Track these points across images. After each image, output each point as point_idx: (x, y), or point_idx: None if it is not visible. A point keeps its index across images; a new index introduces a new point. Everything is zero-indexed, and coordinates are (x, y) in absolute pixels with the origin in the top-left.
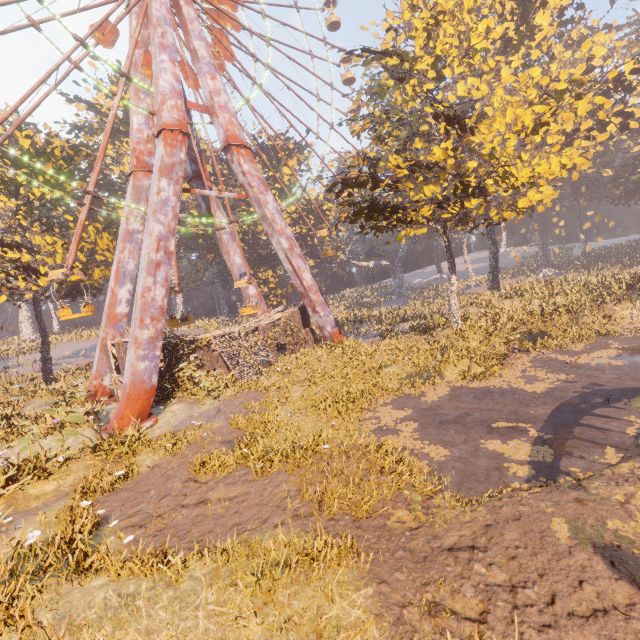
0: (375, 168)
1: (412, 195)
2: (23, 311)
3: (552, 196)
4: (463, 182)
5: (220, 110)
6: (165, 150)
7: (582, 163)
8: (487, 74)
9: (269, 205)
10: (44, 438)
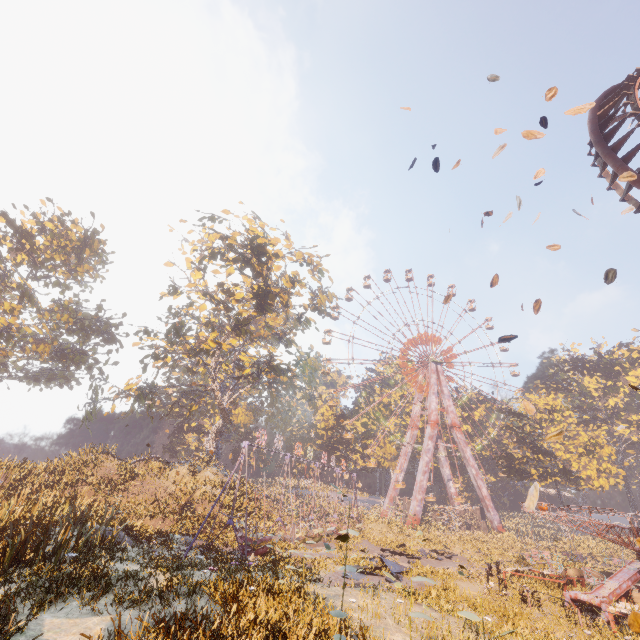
0: (512, 456)
1: (528, 470)
2: None
3: (620, 482)
4: (548, 470)
5: (450, 412)
6: (431, 430)
7: (622, 472)
8: (599, 400)
9: (467, 453)
10: None
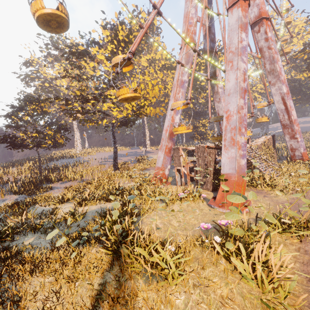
0: None
1: None
2: (78, 136)
3: None
4: None
5: None
6: (242, 13)
7: None
8: None
9: (279, 62)
10: (170, 205)
